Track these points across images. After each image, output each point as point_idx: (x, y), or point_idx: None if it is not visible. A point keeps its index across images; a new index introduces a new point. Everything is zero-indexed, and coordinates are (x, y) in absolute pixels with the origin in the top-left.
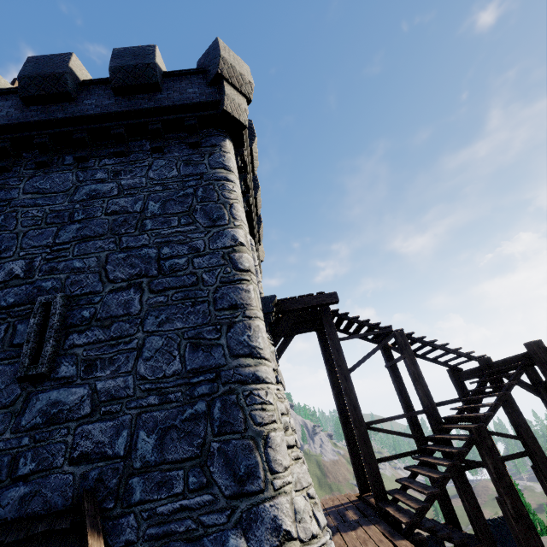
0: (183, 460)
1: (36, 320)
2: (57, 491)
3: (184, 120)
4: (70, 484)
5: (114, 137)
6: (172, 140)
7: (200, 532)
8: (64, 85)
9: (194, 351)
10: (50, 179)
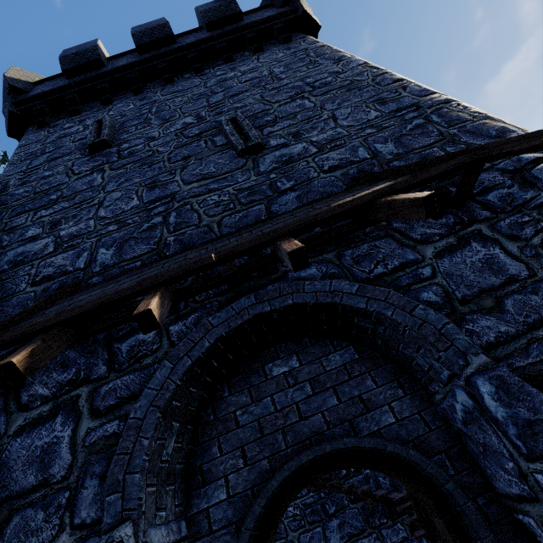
0: (430, 144)
1: (231, 126)
2: (326, 186)
3: (272, 28)
4: (335, 180)
5: (220, 50)
6: (265, 46)
7: (487, 166)
8: (169, 31)
9: (383, 105)
10: (180, 86)
